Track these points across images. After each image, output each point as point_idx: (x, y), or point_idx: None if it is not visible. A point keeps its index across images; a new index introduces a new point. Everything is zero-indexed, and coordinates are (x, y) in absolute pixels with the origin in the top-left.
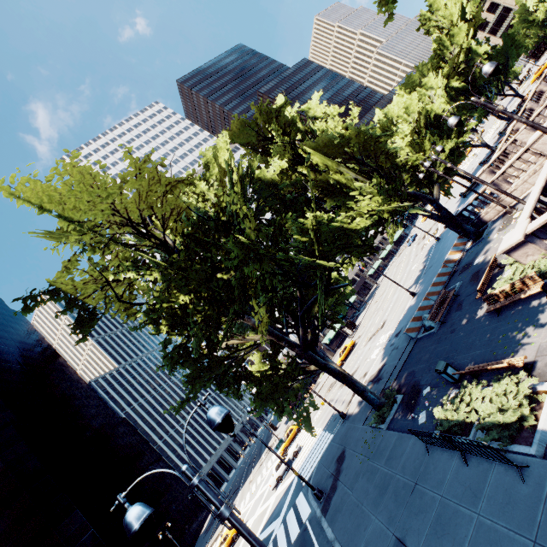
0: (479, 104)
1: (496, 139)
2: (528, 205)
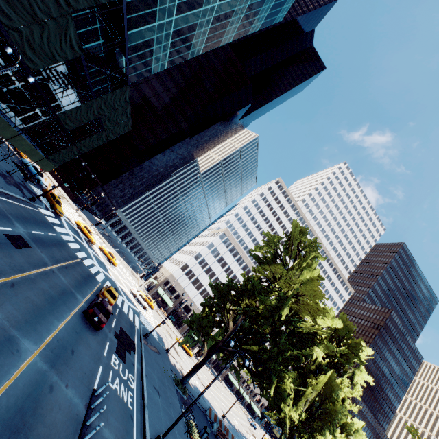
0: None
1: None
2: None
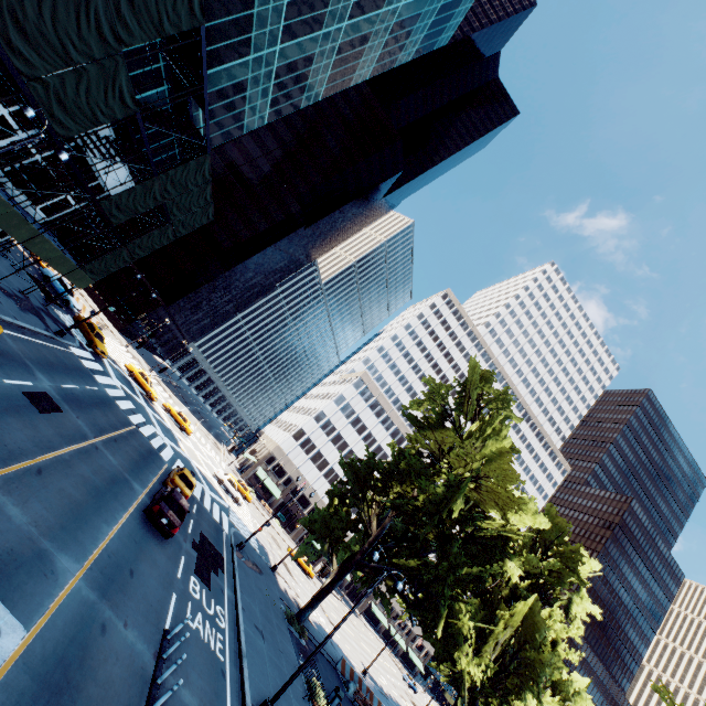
0: None
1: None
2: None
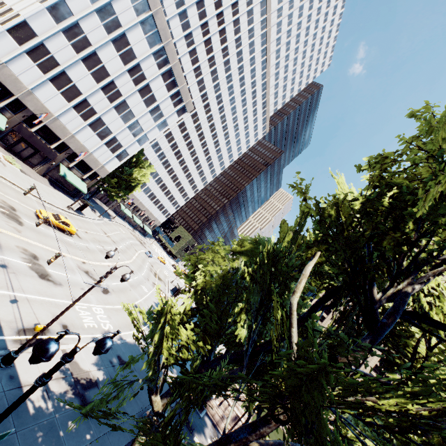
0: None
1: None
2: None
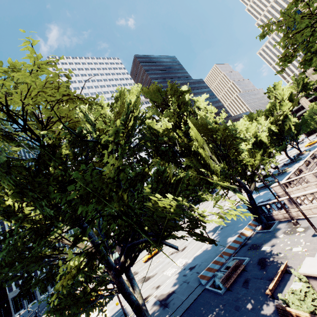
0: None
1: (280, 165)
2: None
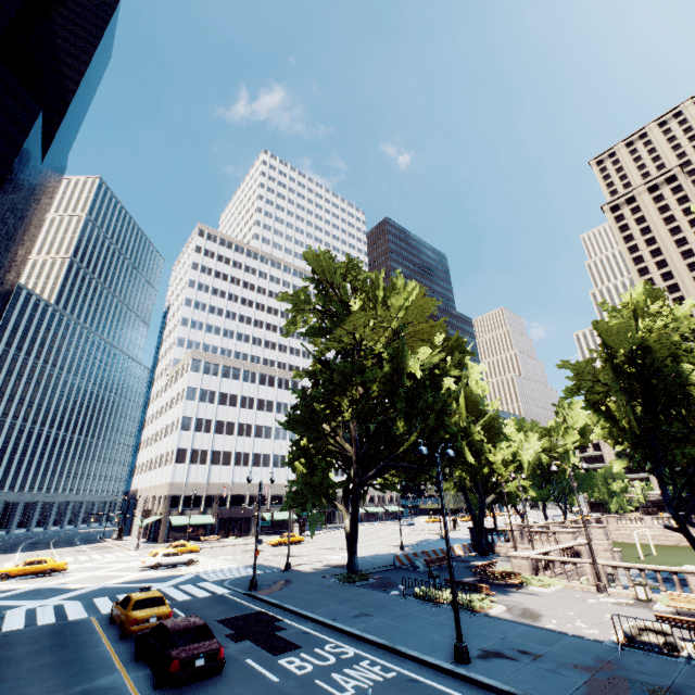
0: (570, 474)
1: None
2: (538, 550)
